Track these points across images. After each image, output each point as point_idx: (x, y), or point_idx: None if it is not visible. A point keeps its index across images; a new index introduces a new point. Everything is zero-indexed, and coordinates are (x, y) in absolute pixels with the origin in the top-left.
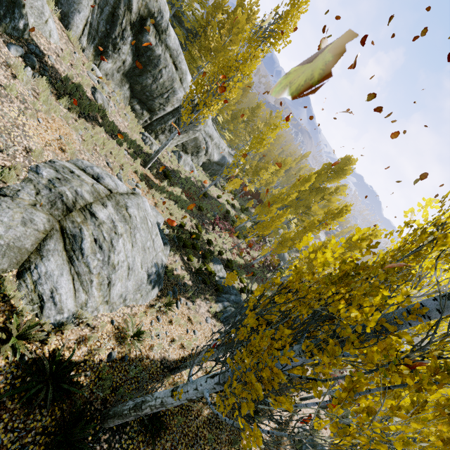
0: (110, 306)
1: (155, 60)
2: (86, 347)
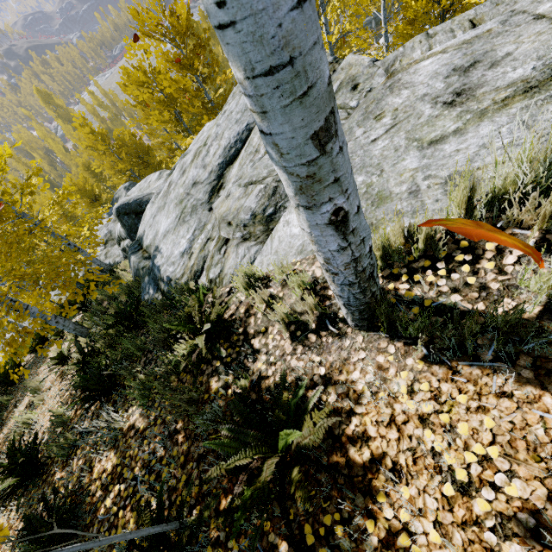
0: None
1: None
2: None
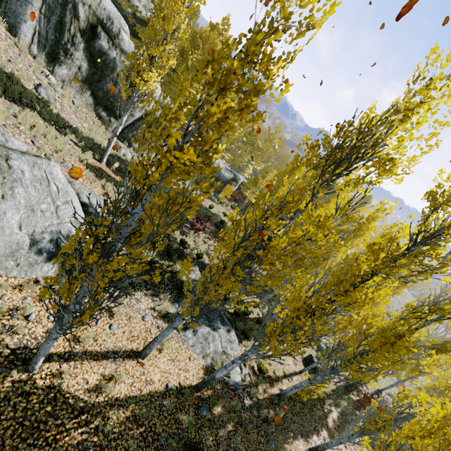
0: None
1: (111, 64)
2: None
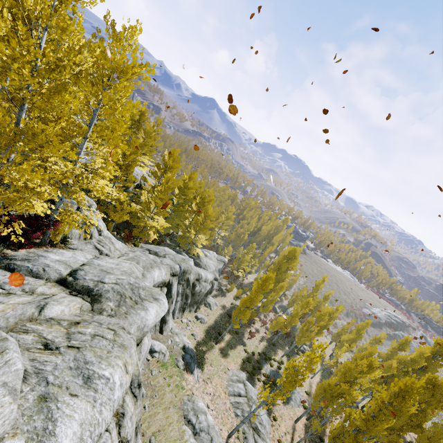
0: (270, 440)
1: (199, 291)
2: None
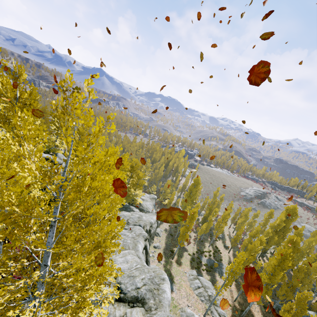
0: None
1: (153, 232)
2: (230, 314)
